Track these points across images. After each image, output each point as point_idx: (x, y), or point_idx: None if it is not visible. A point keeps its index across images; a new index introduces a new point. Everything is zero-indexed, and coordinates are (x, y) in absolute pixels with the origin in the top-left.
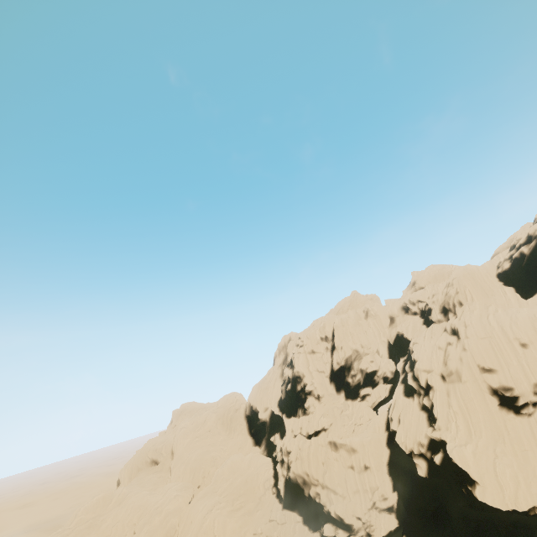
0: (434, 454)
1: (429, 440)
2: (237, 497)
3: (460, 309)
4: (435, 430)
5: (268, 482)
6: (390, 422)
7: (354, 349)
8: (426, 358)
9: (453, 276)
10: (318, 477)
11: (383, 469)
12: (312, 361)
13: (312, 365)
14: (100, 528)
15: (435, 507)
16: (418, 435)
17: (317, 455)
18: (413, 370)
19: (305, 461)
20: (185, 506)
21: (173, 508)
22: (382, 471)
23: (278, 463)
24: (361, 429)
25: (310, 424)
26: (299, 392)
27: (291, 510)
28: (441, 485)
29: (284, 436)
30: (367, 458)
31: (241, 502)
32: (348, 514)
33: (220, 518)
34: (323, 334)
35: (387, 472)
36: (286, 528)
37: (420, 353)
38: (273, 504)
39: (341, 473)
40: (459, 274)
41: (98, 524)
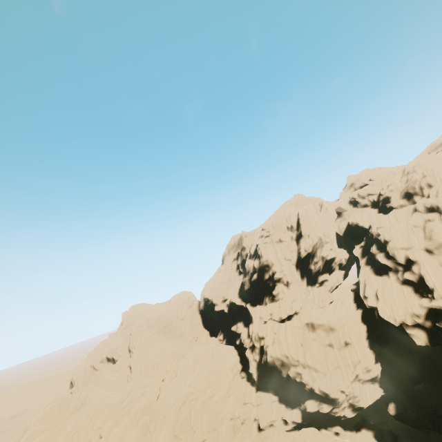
0: (437, 322)
1: (427, 310)
2: (207, 386)
3: (431, 189)
4: (435, 299)
5: (236, 368)
6: (364, 300)
7: (319, 237)
8: (402, 237)
9: (412, 165)
10: (299, 358)
11: (363, 343)
12: (280, 249)
13: (280, 253)
14: (58, 438)
15: (431, 373)
16: (409, 307)
17: (295, 337)
18: (383, 251)
19: (284, 344)
20: (154, 401)
21: (142, 406)
22: (362, 345)
23: (248, 349)
24: (328, 310)
25: (282, 309)
26: (267, 280)
27: (266, 391)
28: (436, 352)
29: (249, 324)
30: (347, 335)
31: (212, 390)
32: (334, 389)
33: (195, 409)
34: (289, 223)
35: (367, 346)
36: (263, 409)
37: (393, 234)
38: (245, 388)
39: (320, 352)
40: (421, 161)
41: (55, 435)
